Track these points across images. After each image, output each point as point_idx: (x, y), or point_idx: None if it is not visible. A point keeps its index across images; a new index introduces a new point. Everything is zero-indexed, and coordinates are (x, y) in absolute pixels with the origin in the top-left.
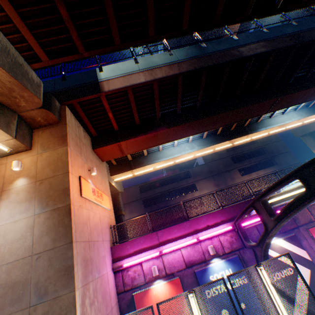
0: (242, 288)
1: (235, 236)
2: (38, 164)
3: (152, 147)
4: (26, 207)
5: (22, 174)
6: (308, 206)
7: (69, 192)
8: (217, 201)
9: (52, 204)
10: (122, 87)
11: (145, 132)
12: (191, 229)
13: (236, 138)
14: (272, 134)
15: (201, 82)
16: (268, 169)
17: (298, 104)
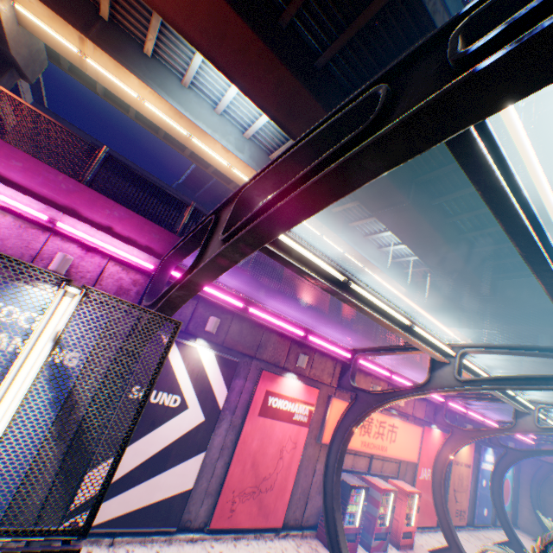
0: (50, 369)
1: (143, 290)
2: None
3: (174, 55)
4: None
5: None
6: (295, 347)
7: None
8: None
9: None
10: None
11: None
12: (64, 200)
13: None
14: (345, 260)
15: (370, 8)
16: None
17: (406, 246)
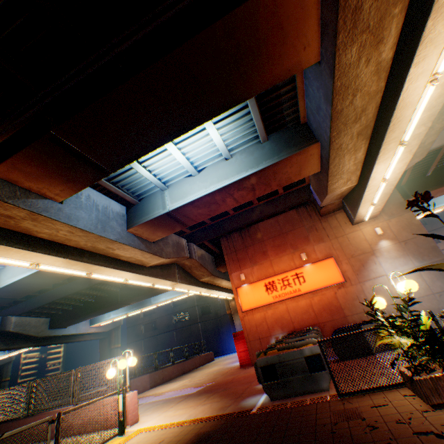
0: None
1: None
2: (390, 229)
3: None
4: (403, 262)
5: (380, 237)
6: None
7: (438, 249)
8: None
9: (426, 258)
10: (439, 146)
11: (440, 183)
12: None
13: None
14: None
15: None
16: None
17: None
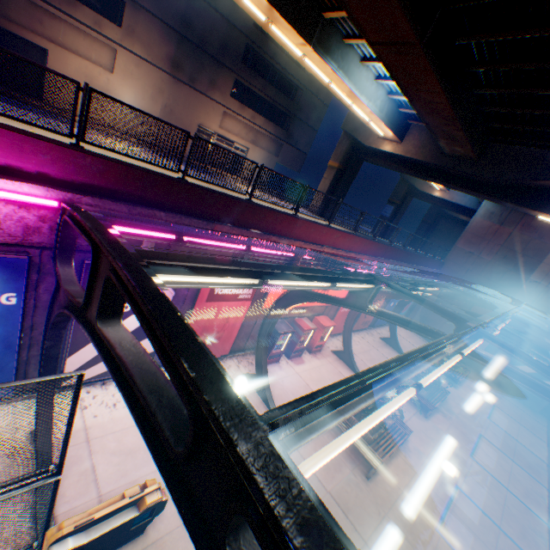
0: None
1: (56, 225)
2: None
3: None
4: None
5: None
6: None
7: None
8: (151, 94)
9: None
10: None
11: None
12: None
13: (286, 22)
14: (332, 91)
15: None
16: (273, 128)
17: (405, 95)
